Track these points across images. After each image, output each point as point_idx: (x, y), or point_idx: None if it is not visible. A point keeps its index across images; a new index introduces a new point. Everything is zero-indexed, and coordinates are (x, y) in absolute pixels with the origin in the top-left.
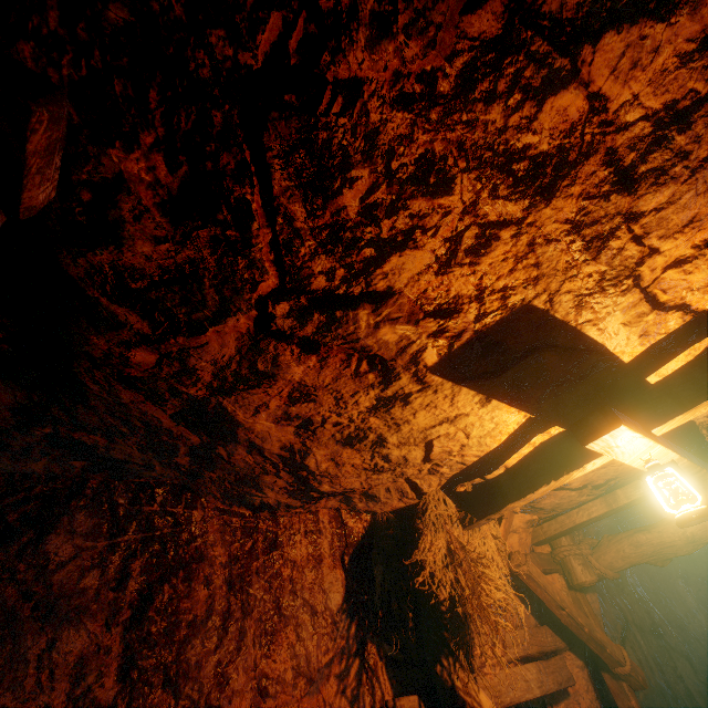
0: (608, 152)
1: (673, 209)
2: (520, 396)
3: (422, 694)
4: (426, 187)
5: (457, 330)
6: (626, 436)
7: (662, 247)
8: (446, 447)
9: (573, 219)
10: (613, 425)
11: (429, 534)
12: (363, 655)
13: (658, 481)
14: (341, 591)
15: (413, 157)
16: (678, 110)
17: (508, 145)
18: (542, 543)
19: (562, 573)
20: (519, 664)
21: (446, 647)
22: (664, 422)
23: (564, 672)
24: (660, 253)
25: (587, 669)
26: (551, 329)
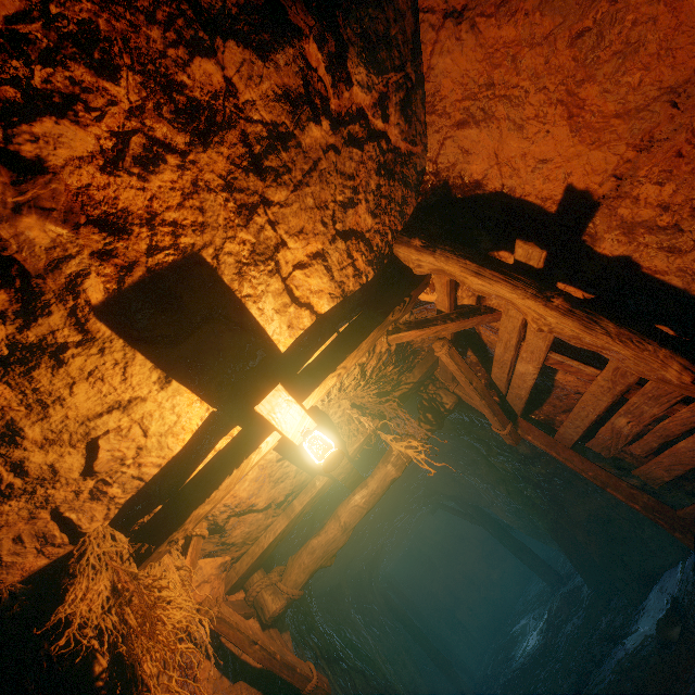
0: (244, 134)
1: (290, 211)
2: (201, 380)
3: None
4: (91, 59)
5: (128, 259)
6: (285, 399)
7: (289, 243)
8: (118, 451)
9: (226, 178)
10: (274, 384)
11: (86, 580)
12: None
13: (311, 442)
14: None
15: (76, 16)
16: (280, 132)
17: (169, 72)
18: (236, 589)
19: (257, 615)
20: None
21: None
22: (309, 394)
23: None
24: (289, 249)
25: None
26: (222, 294)
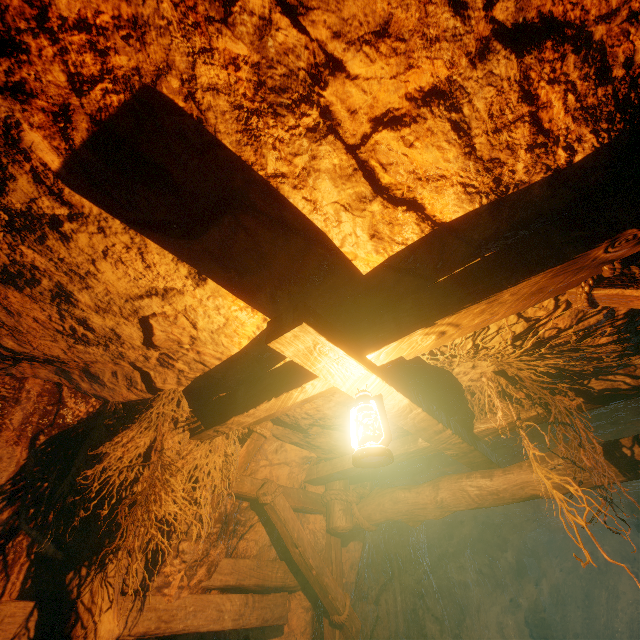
0: None
1: None
2: (246, 286)
3: (44, 601)
4: None
5: (53, 99)
6: (320, 345)
7: (349, 63)
8: (171, 334)
9: None
10: (295, 321)
11: (136, 430)
12: (4, 546)
13: (358, 413)
14: (10, 470)
15: None
16: None
17: None
18: (316, 483)
19: (326, 516)
20: (229, 593)
21: (97, 555)
22: (379, 347)
23: (279, 609)
24: (353, 79)
25: (314, 612)
26: (230, 168)
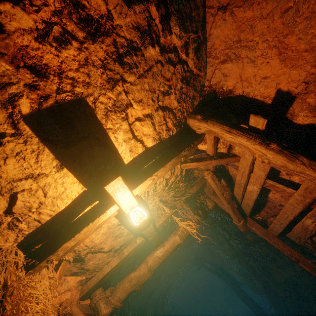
0: (114, 41)
1: (135, 88)
2: (80, 171)
3: None
4: None
5: (45, 92)
6: (122, 185)
7: (134, 105)
8: (28, 202)
9: (103, 61)
10: (117, 176)
11: None
12: None
13: (134, 213)
14: None
15: None
16: (134, 45)
17: None
18: (86, 297)
19: (94, 315)
20: None
21: None
22: (136, 187)
23: None
24: (134, 109)
25: None
26: (95, 124)
